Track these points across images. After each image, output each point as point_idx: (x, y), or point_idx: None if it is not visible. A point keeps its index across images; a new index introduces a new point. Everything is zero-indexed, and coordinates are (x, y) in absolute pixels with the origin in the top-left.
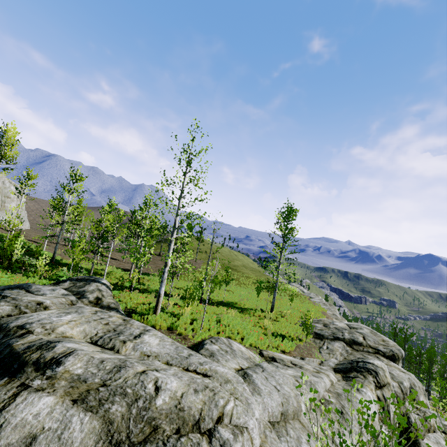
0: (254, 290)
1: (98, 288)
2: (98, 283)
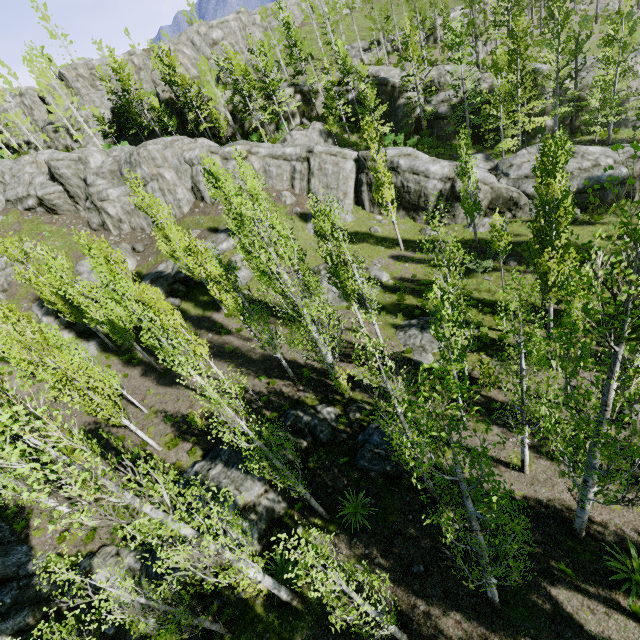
0: None
1: None
2: None
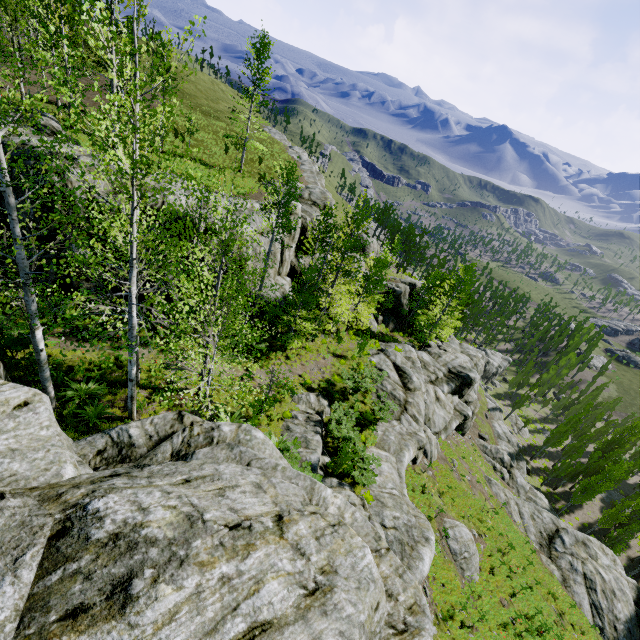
0: (232, 149)
1: (49, 123)
2: (45, 117)
